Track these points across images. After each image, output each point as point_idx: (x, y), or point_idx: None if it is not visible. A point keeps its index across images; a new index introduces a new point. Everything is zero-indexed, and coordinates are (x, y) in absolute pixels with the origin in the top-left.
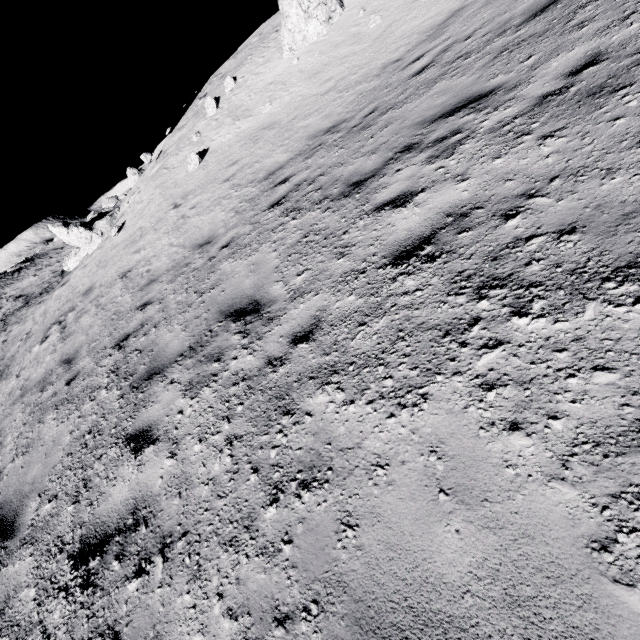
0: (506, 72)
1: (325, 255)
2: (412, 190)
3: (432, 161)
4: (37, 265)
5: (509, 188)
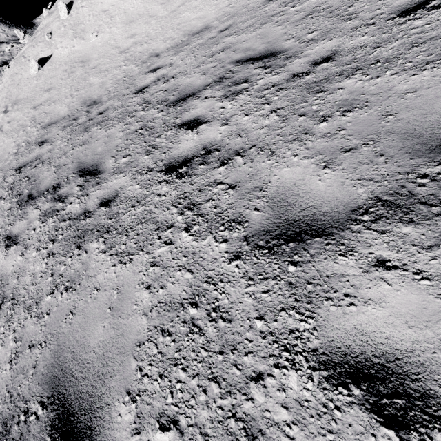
0: (116, 158)
1: None
2: (18, 237)
3: (41, 217)
4: None
5: (11, 285)
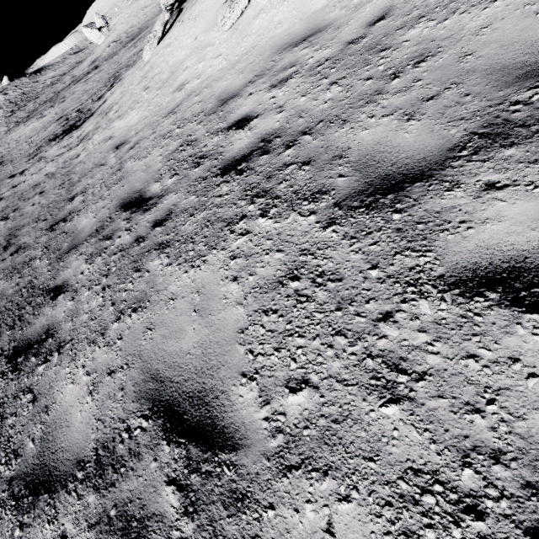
0: None
1: None
2: None
3: None
4: (51, 69)
5: None
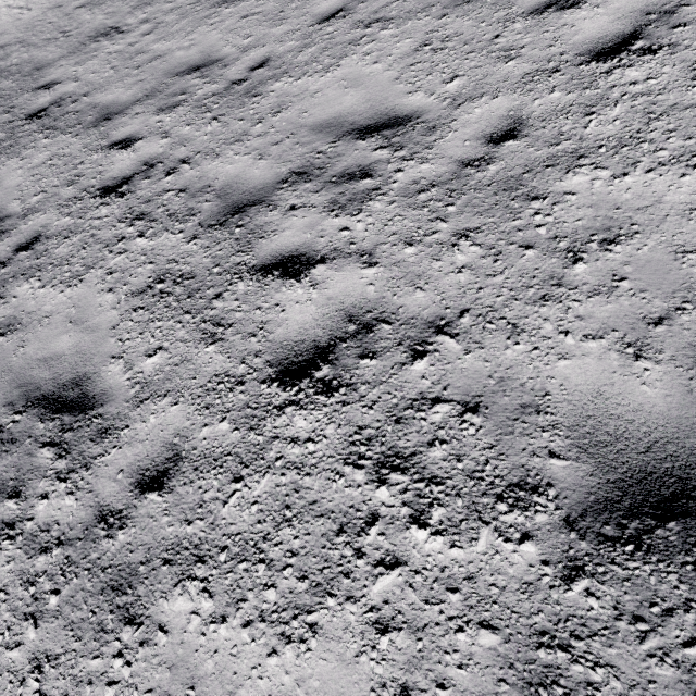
0: None
1: (161, 4)
2: None
3: None
4: None
5: None
